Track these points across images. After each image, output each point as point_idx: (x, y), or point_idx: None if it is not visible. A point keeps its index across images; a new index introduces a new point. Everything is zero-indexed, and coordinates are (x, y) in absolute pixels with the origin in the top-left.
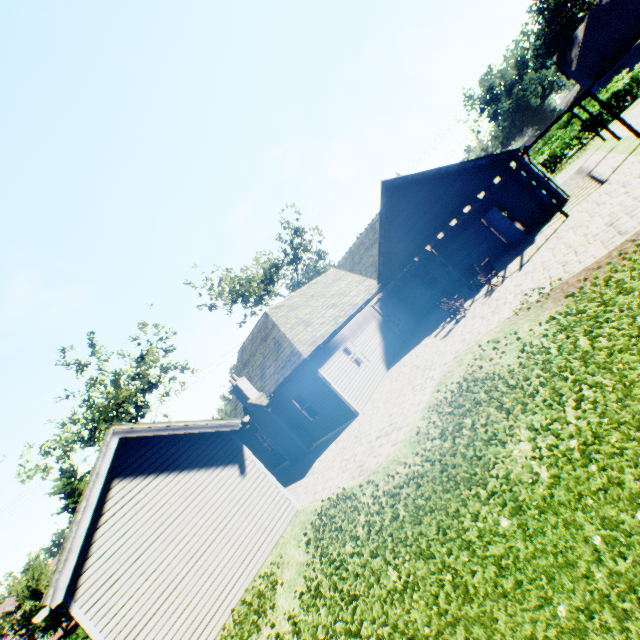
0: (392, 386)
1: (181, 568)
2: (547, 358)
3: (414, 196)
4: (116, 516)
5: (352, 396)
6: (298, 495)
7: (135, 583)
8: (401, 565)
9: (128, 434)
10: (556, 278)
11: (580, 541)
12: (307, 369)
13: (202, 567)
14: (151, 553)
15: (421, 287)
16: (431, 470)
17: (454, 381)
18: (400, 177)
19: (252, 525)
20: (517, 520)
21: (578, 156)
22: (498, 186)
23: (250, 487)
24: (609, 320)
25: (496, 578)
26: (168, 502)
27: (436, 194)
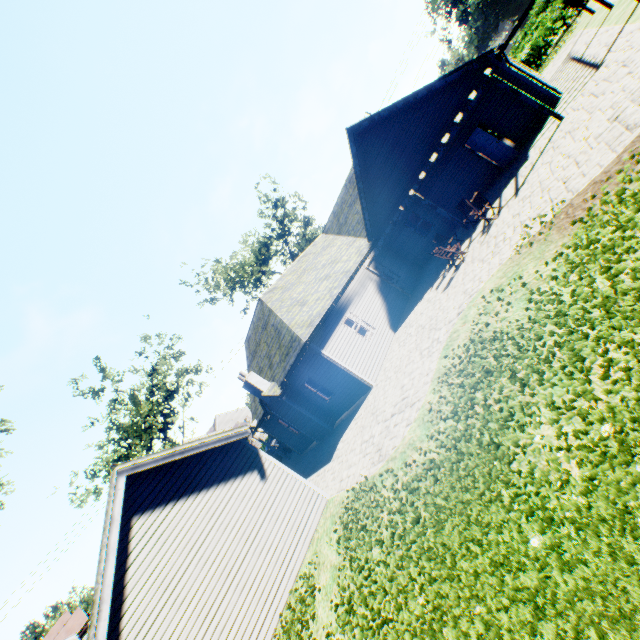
0: (401, 352)
1: (220, 587)
2: (560, 309)
3: (386, 137)
4: (143, 553)
5: (362, 369)
6: (327, 482)
7: (177, 613)
8: (427, 584)
9: (134, 470)
10: (558, 200)
11: (635, 583)
12: (310, 353)
13: (241, 581)
14: (187, 580)
15: (414, 235)
16: (447, 460)
17: (461, 343)
18: (366, 119)
19: (284, 527)
20: (550, 537)
21: (565, 40)
22: (477, 101)
23: (274, 490)
24: (631, 250)
25: (533, 622)
26: (193, 526)
27: (409, 128)
